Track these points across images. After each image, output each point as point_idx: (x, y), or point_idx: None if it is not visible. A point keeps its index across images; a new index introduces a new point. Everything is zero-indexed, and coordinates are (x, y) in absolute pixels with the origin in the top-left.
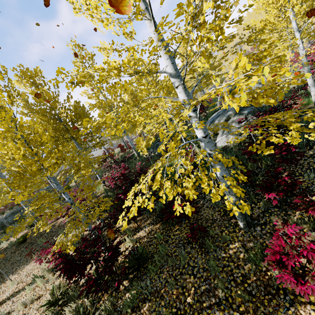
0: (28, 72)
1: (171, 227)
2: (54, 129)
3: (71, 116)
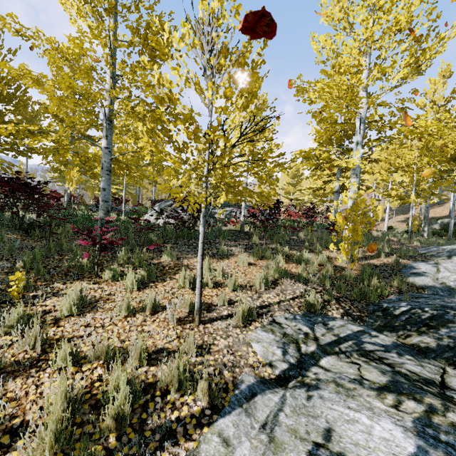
0: None
1: (27, 239)
2: None
3: (4, 90)
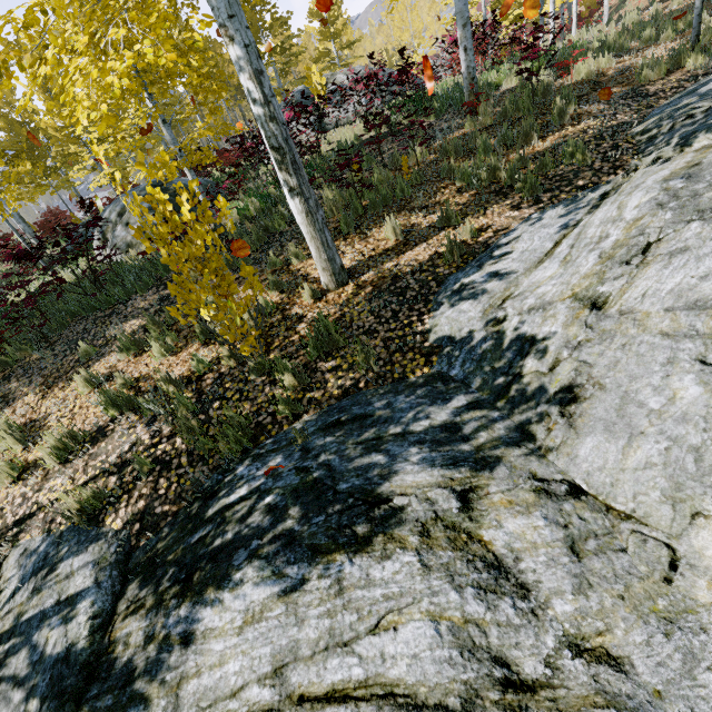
0: None
1: None
2: None
3: None
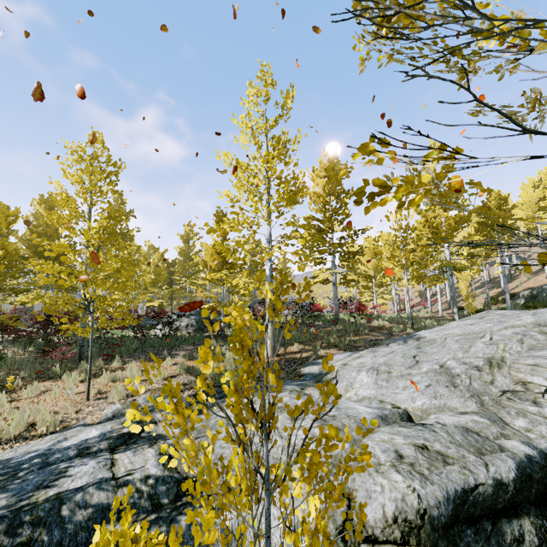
0: (53, 202)
1: (45, 357)
2: (36, 253)
3: None
